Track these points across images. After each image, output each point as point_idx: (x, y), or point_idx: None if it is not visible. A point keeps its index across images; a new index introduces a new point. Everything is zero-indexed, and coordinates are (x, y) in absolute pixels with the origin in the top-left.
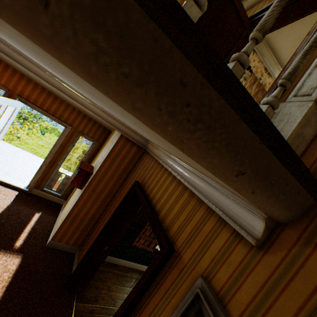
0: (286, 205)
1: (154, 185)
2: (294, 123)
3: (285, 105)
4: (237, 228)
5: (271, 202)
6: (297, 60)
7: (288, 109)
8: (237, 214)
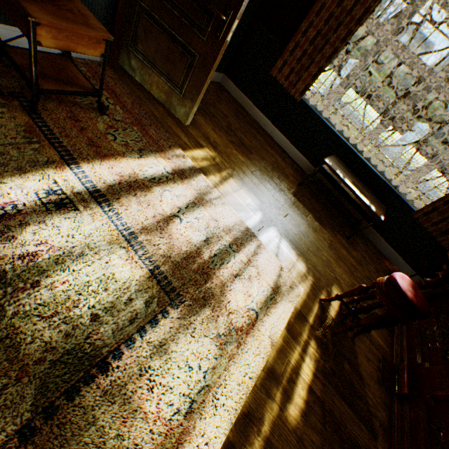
0: None
1: None
2: None
3: None
4: None
5: None
6: None
7: None
8: None
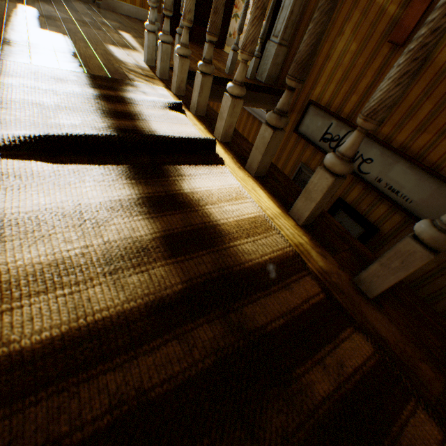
0: (269, 105)
1: (213, 105)
2: (271, 60)
3: (269, 44)
4: (259, 119)
5: (262, 106)
6: (265, 25)
7: (270, 48)
8: (259, 112)
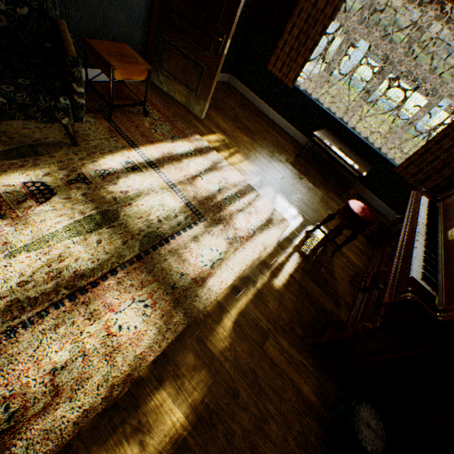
0: None
1: None
2: None
3: None
4: None
5: None
6: None
7: None
8: None
